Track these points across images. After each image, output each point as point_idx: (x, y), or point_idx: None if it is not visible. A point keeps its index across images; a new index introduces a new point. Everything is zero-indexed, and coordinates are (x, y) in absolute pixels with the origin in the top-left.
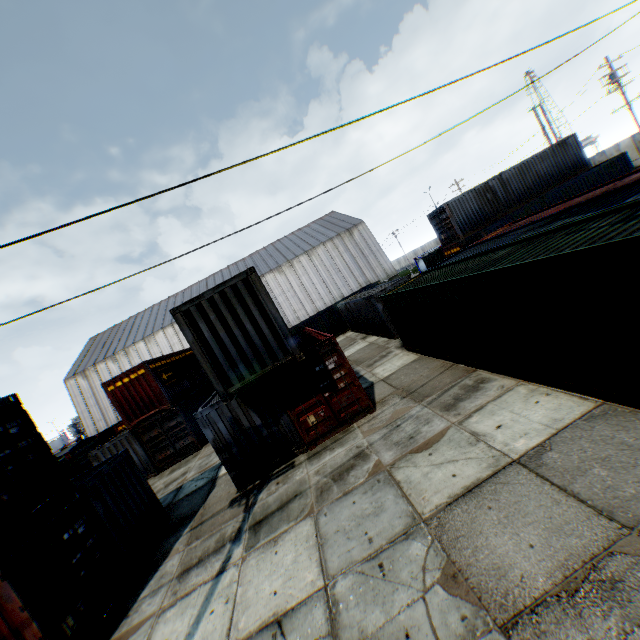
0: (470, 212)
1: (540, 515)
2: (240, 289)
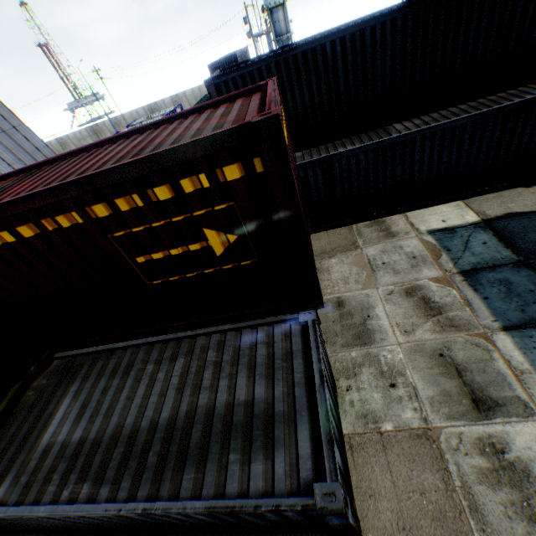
0: None
1: None
2: None
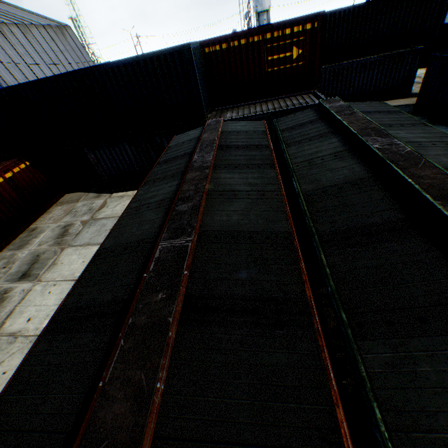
0: None
1: None
2: None
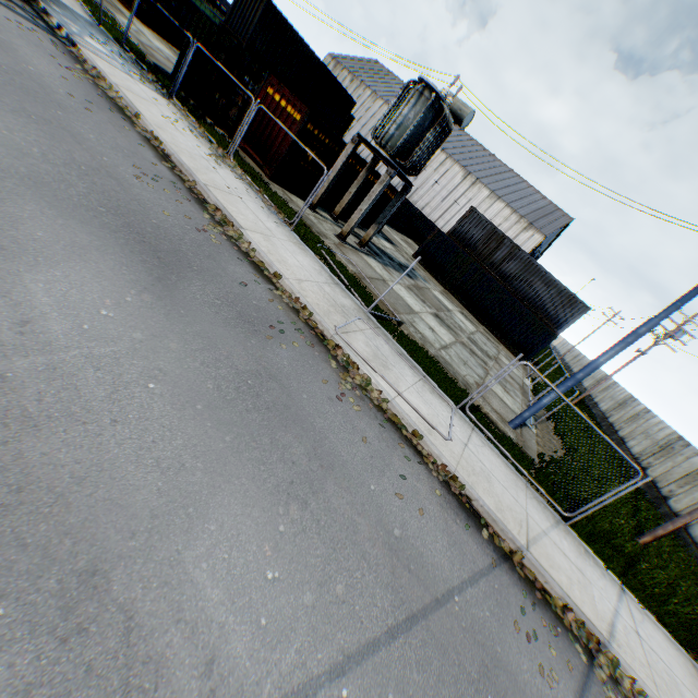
0: (473, 233)
1: (168, 66)
2: (260, 1)
